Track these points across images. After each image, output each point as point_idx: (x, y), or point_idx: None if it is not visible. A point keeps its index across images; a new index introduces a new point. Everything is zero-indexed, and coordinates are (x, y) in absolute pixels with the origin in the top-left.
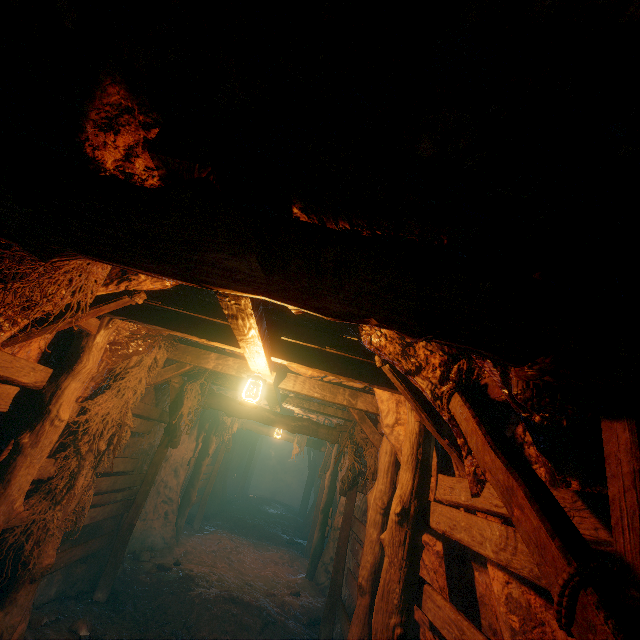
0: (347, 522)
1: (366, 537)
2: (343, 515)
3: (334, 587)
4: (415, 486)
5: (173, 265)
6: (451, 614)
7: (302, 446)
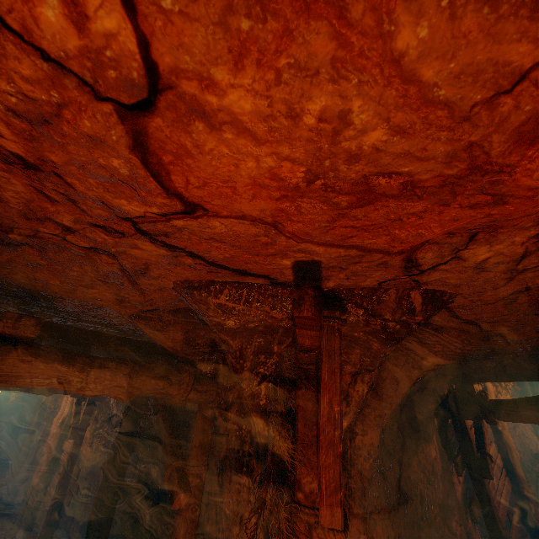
0: (45, 434)
1: (50, 434)
2: (43, 431)
3: (32, 466)
4: (70, 412)
5: (1, 389)
6: (68, 444)
7: (19, 394)
